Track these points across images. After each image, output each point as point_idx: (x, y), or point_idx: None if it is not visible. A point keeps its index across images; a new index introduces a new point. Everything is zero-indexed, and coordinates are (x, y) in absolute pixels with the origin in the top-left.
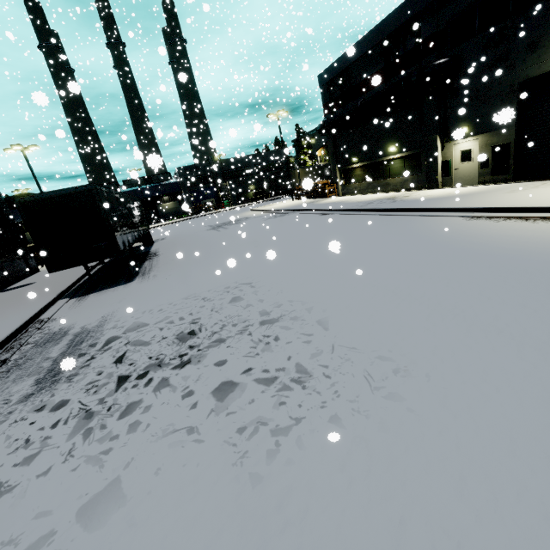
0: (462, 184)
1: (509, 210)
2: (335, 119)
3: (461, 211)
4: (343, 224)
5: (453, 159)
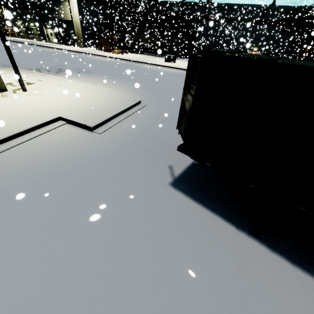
0: (53, 43)
1: (46, 47)
2: (5, 2)
3: (40, 46)
4: (13, 44)
5: (49, 34)
